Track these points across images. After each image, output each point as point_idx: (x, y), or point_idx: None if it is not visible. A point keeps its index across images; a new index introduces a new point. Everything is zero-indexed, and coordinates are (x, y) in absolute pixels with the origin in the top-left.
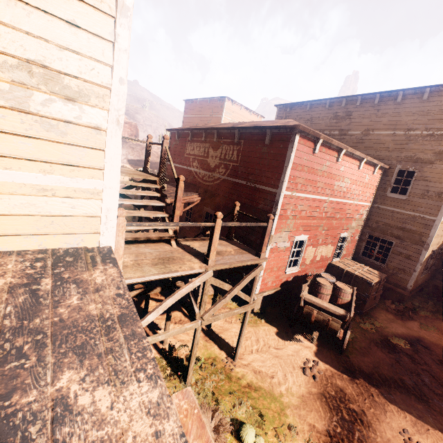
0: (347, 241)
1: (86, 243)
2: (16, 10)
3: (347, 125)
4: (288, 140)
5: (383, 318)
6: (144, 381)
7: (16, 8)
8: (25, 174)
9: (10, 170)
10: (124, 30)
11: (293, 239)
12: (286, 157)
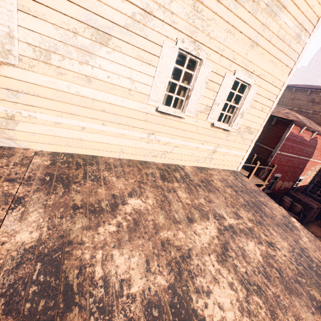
0: (302, 181)
1: (234, 169)
2: (251, 117)
3: (319, 108)
4: (287, 126)
5: (314, 228)
6: (274, 203)
7: (251, 116)
8: (234, 151)
9: (233, 150)
10: (268, 116)
11: (273, 175)
12: (283, 134)
